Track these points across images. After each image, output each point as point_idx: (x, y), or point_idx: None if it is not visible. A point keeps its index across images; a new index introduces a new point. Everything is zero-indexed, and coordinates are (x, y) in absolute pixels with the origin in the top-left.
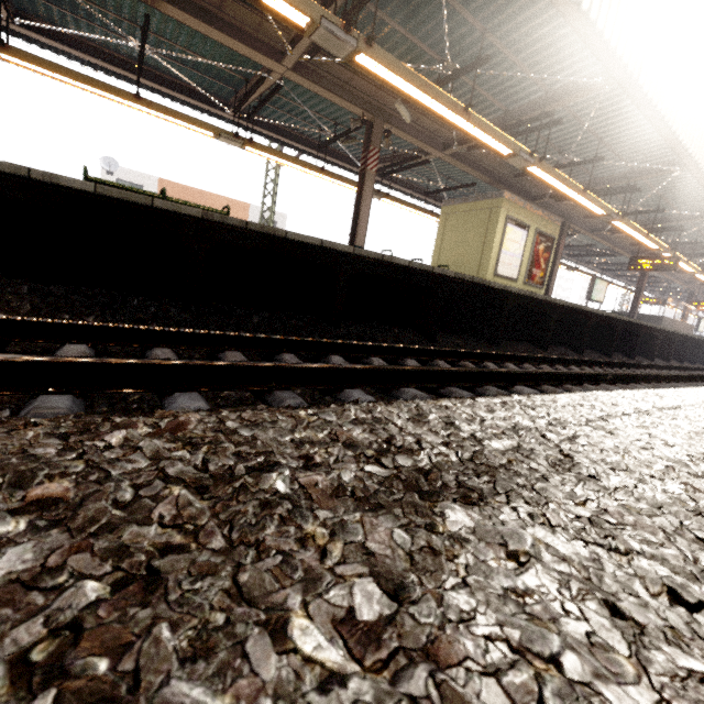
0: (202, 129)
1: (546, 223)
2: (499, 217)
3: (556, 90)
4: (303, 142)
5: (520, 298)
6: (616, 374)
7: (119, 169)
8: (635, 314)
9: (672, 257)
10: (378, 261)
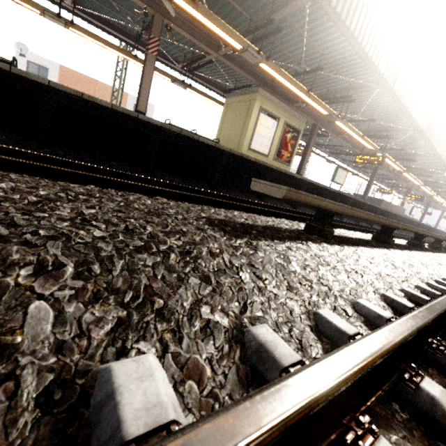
0: (27, 4)
1: (294, 119)
2: (254, 107)
3: (278, 2)
4: (131, 38)
5: (236, 158)
6: (248, 207)
7: (29, 54)
8: (366, 196)
9: (381, 156)
10: (84, 99)
